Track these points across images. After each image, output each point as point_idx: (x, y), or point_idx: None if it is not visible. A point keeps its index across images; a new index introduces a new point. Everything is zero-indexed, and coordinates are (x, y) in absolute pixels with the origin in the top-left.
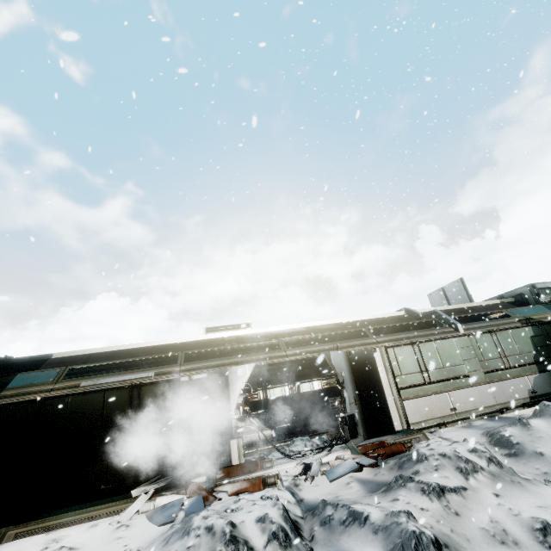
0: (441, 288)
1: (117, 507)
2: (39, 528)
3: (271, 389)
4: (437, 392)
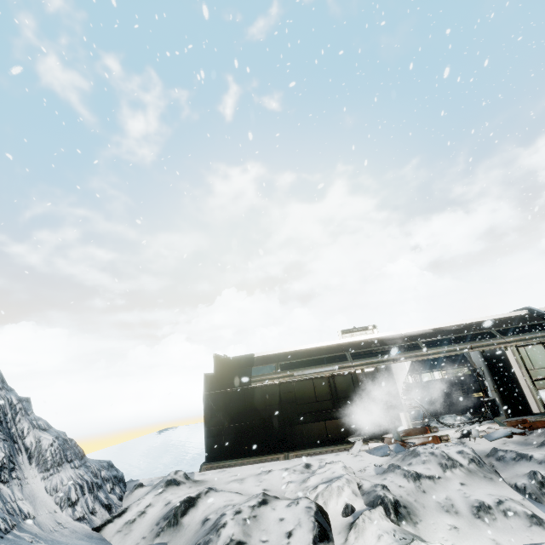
0: None
1: (343, 447)
2: (304, 454)
3: None
4: None
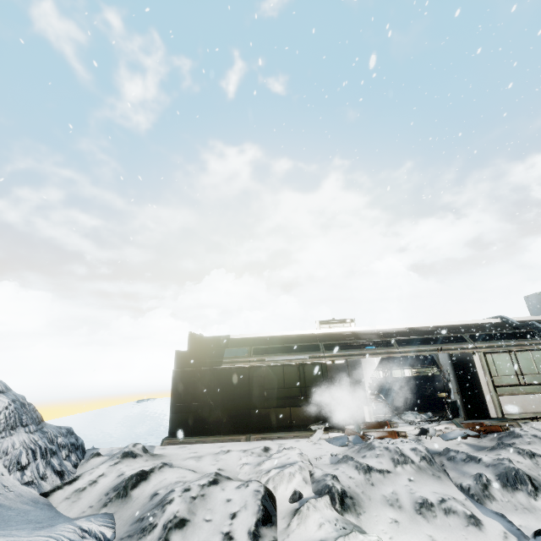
0: (540, 292)
1: (304, 434)
2: (266, 437)
3: None
4: (531, 392)
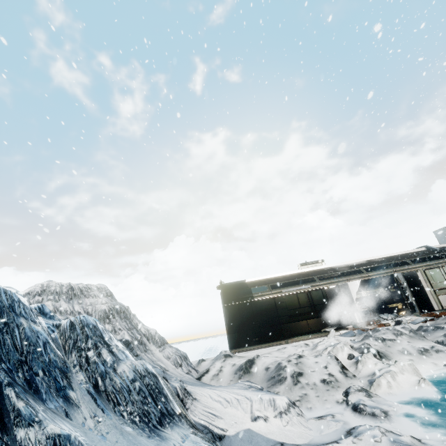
0: (444, 227)
1: (322, 334)
2: (298, 340)
3: None
4: None
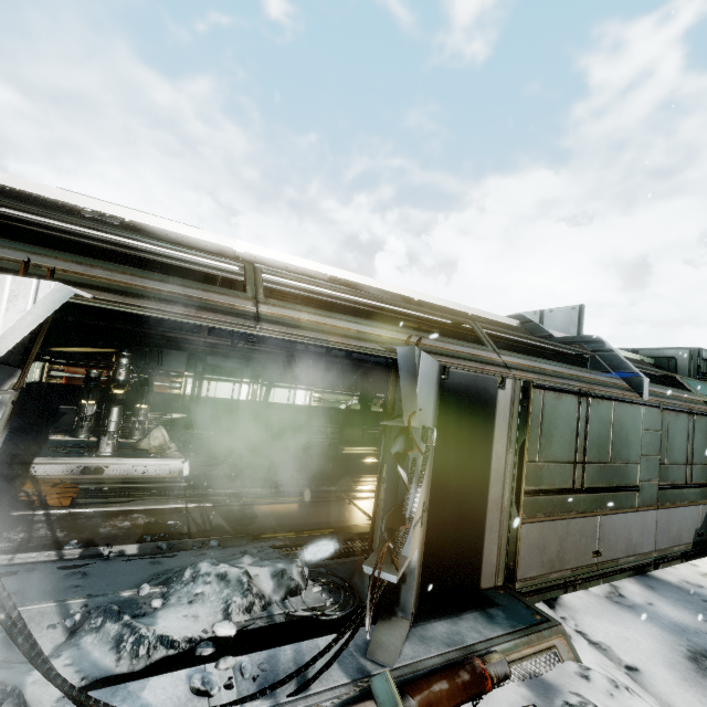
0: (539, 311)
1: None
2: None
3: (213, 382)
4: (585, 513)
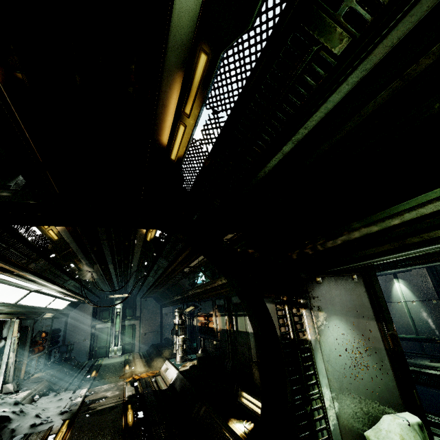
0: None
1: None
2: None
3: (220, 317)
4: None
